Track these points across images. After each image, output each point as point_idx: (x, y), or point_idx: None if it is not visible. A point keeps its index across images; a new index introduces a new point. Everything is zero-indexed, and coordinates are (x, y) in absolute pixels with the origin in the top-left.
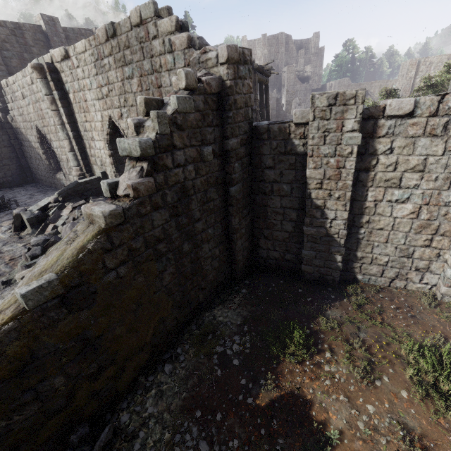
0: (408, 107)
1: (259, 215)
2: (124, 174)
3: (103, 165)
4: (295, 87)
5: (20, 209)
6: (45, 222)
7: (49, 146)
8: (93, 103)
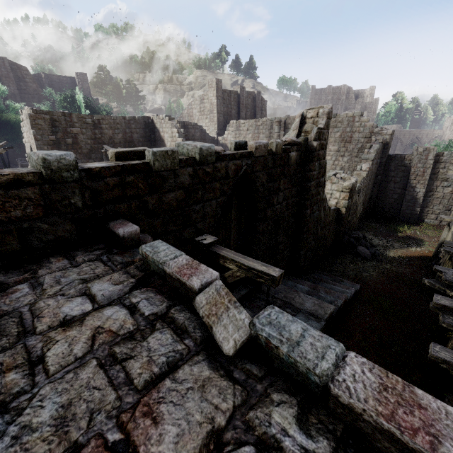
0: (451, 154)
1: (382, 191)
2: (364, 164)
3: None
4: None
5: None
6: None
7: None
8: None
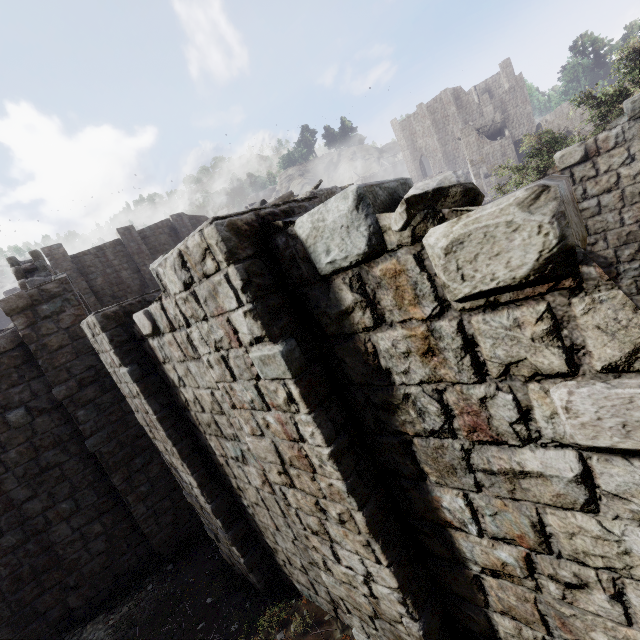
0: (147, 323)
1: None
2: None
3: None
4: (482, 151)
5: None
6: None
7: None
8: None
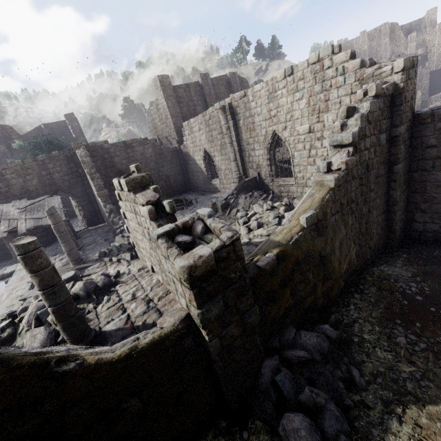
0: None
1: (416, 191)
2: (336, 156)
3: (259, 168)
4: None
5: (215, 200)
6: (229, 207)
7: (209, 162)
8: (260, 124)
